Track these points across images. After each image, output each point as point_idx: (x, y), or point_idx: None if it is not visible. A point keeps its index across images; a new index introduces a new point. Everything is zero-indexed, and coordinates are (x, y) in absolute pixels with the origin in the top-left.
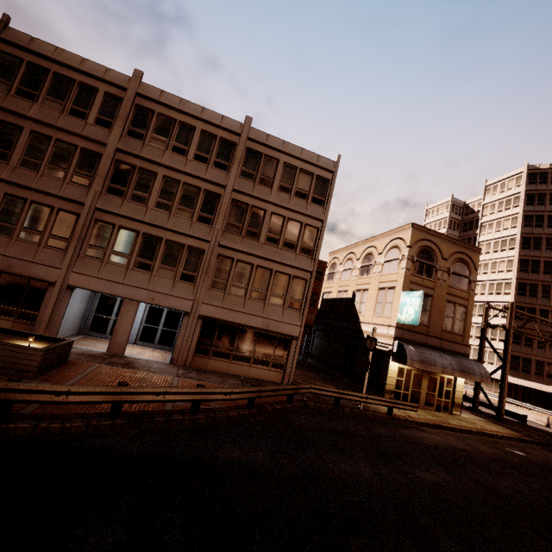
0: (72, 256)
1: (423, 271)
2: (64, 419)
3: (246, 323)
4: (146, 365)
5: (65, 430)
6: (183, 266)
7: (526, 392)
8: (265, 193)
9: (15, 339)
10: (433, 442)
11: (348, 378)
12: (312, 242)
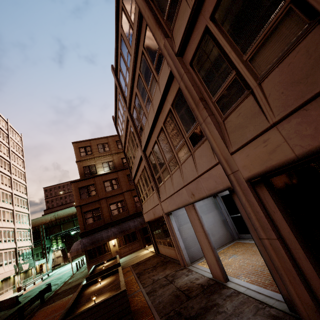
0: (156, 192)
1: None
2: None
3: None
4: None
5: None
6: (184, 130)
7: None
8: None
9: (109, 291)
10: None
11: None
12: None
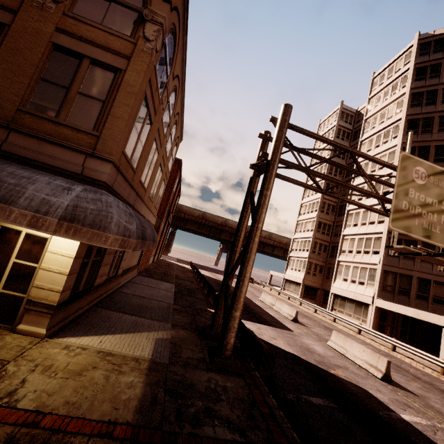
0: None
1: None
2: None
3: None
4: None
5: None
6: None
7: (408, 323)
8: None
9: None
10: None
11: None
12: None
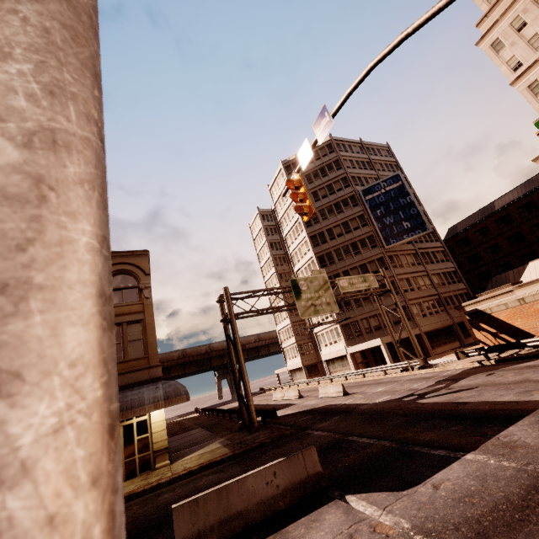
0: None
1: None
2: None
3: None
4: None
5: None
6: None
7: (376, 352)
8: None
9: None
10: None
11: None
12: None
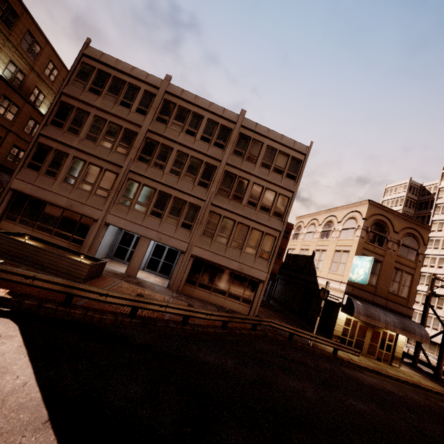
0: (110, 202)
1: (375, 240)
2: (102, 312)
3: (225, 265)
4: (151, 286)
5: (102, 320)
6: (184, 216)
7: None
8: (250, 167)
9: (71, 255)
10: (370, 382)
11: (302, 320)
12: (283, 208)
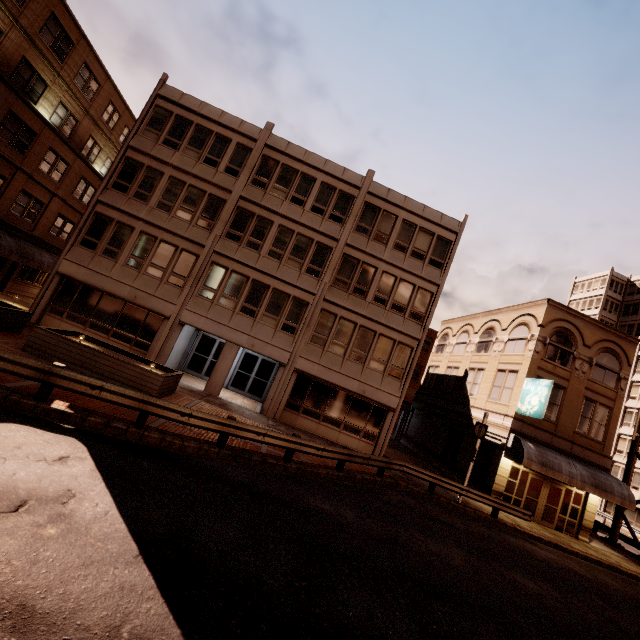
0: (187, 294)
1: (556, 356)
2: (182, 438)
3: (341, 385)
4: (239, 409)
5: (183, 448)
6: (286, 316)
7: None
8: (378, 250)
9: (138, 363)
10: (544, 557)
11: (448, 469)
12: (424, 308)
